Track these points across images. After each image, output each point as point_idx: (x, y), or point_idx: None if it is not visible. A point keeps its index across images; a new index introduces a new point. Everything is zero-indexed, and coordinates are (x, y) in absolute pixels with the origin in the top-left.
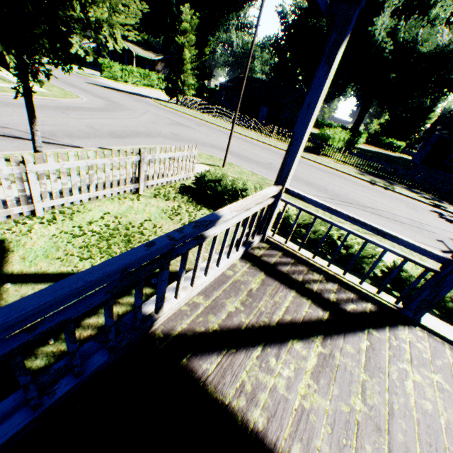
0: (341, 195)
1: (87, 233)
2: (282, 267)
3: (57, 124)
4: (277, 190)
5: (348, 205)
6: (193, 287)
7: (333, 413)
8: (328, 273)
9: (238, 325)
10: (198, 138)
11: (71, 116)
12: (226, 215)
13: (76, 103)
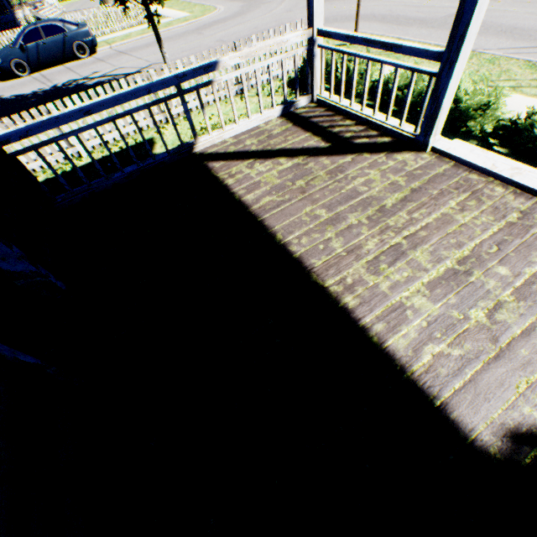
0: None
1: (197, 129)
2: (314, 120)
3: (193, 48)
4: (305, 35)
5: None
6: (224, 130)
7: (277, 185)
8: (361, 119)
9: (246, 151)
10: (342, 12)
11: (205, 35)
12: (224, 62)
13: (212, 18)
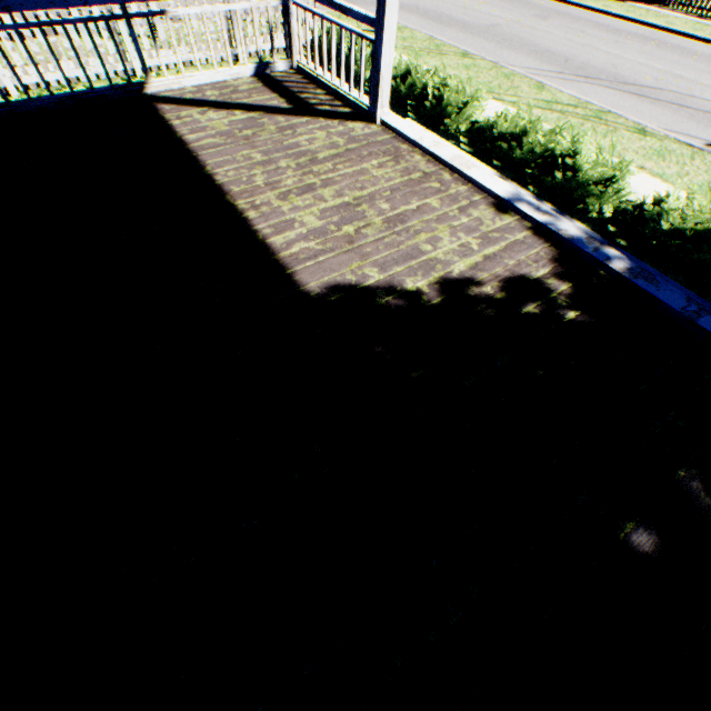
0: (594, 69)
1: None
2: (287, 85)
3: None
4: None
5: (585, 82)
6: (184, 76)
7: (225, 132)
8: (332, 90)
9: (204, 101)
10: None
11: None
12: None
13: None
